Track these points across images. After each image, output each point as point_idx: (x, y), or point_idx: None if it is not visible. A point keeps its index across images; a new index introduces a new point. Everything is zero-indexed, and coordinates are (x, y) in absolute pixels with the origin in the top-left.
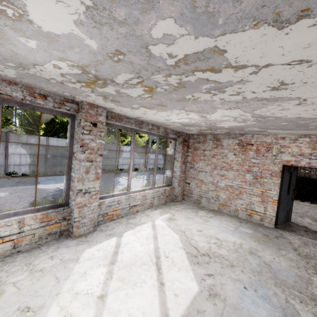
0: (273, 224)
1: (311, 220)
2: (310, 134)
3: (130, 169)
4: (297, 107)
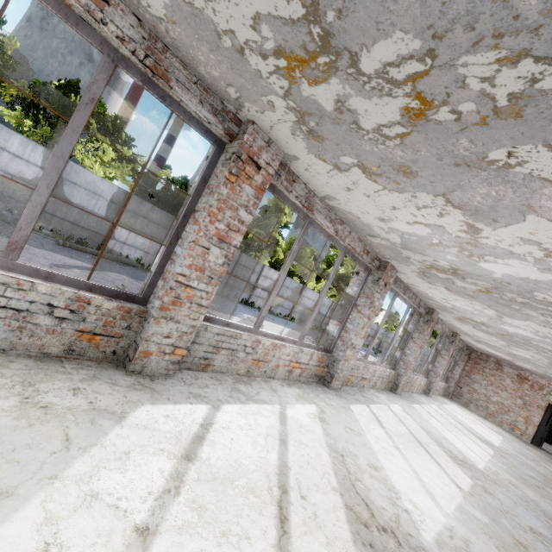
0: (530, 440)
1: None
2: None
3: None
4: None
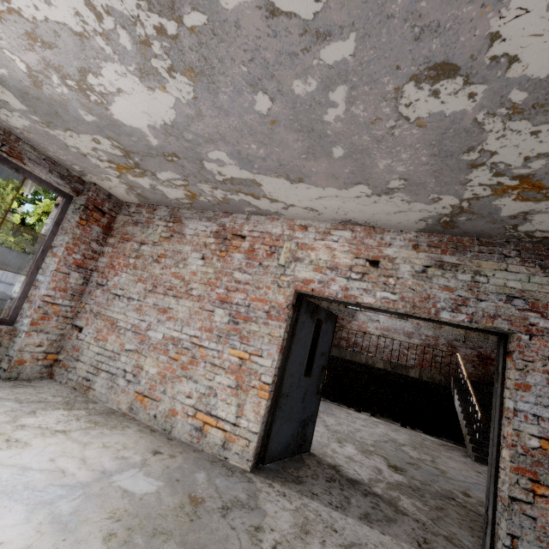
0: (250, 458)
1: (357, 450)
2: (352, 219)
3: None
4: None
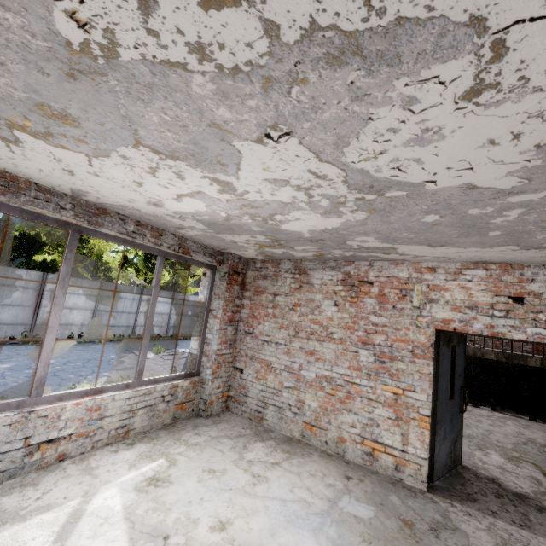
0: (425, 480)
1: (503, 458)
2: (486, 260)
3: (48, 333)
4: (468, 121)
